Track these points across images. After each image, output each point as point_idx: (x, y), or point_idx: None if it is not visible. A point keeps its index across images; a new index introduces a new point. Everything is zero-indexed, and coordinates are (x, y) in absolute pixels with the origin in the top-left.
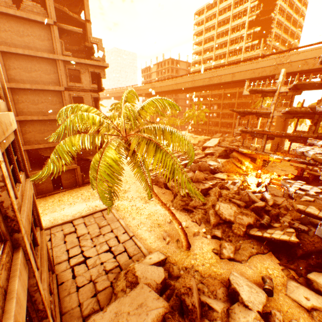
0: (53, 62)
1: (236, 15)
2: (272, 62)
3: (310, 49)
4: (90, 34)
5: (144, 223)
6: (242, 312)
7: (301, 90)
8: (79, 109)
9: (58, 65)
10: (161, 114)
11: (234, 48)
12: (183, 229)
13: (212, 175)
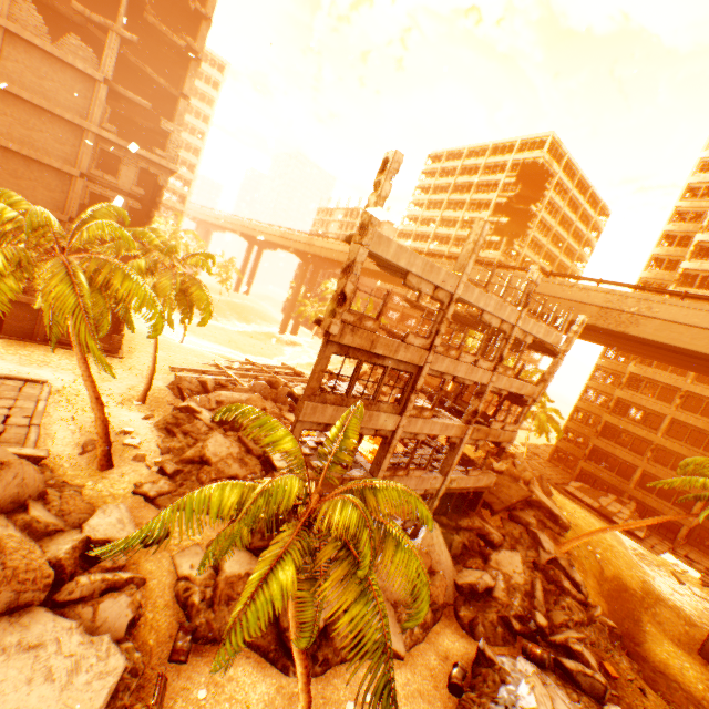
0: (78, 130)
1: (486, 186)
2: (475, 274)
3: (521, 274)
4: (181, 115)
5: (80, 421)
6: (72, 534)
7: (465, 326)
8: (7, 198)
9: (86, 137)
10: (208, 271)
11: (465, 234)
12: (106, 431)
13: (286, 413)
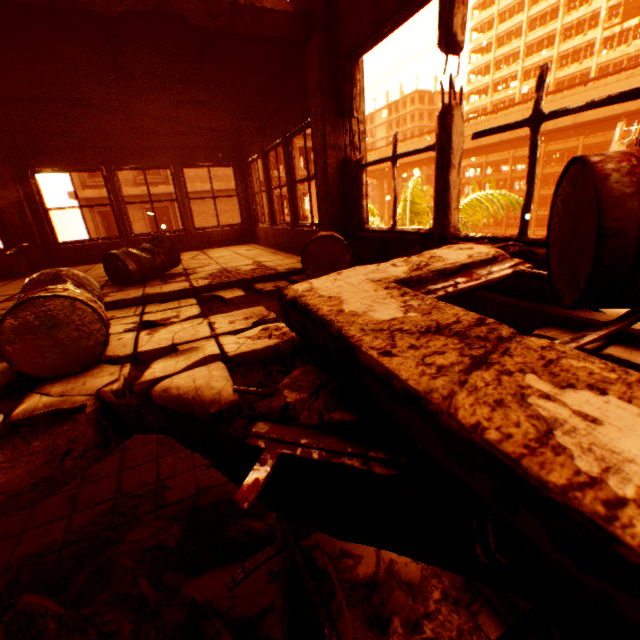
0: None
1: None
2: None
3: None
4: None
5: None
6: None
7: None
8: None
9: None
10: None
11: (572, 45)
12: None
13: None
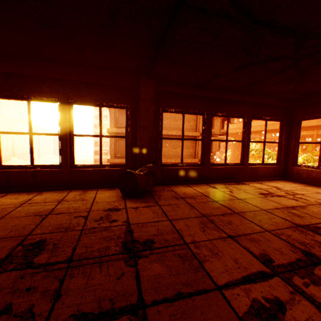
0: None
1: None
2: None
3: None
4: None
5: None
6: None
7: None
8: None
9: None
10: None
11: None
12: None
13: None
